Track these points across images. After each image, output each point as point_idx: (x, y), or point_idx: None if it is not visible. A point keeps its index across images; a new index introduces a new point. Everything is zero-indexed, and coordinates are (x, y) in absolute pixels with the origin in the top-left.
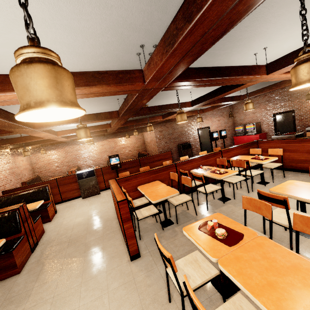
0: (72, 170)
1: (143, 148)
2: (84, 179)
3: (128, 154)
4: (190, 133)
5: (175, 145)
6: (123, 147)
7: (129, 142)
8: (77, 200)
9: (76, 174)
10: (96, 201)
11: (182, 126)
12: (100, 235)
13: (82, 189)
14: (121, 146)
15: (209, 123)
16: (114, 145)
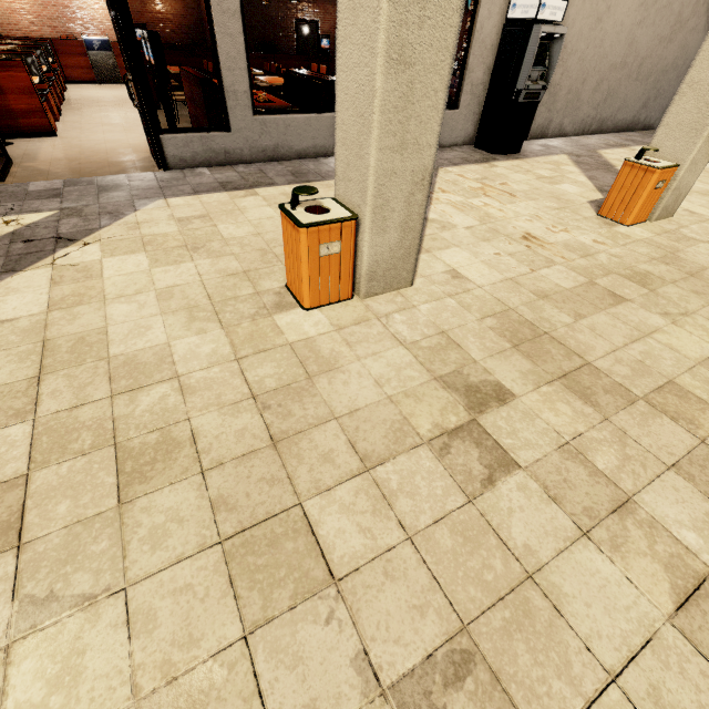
0: (68, 37)
1: (200, 34)
2: (96, 52)
3: (169, 39)
4: (280, 25)
5: (252, 41)
6: (159, 18)
7: (171, 11)
8: (90, 86)
9: (83, 39)
10: (119, 89)
11: (267, 5)
12: (129, 103)
13: (95, 67)
14: (156, 14)
15: (320, 15)
16: (140, 8)
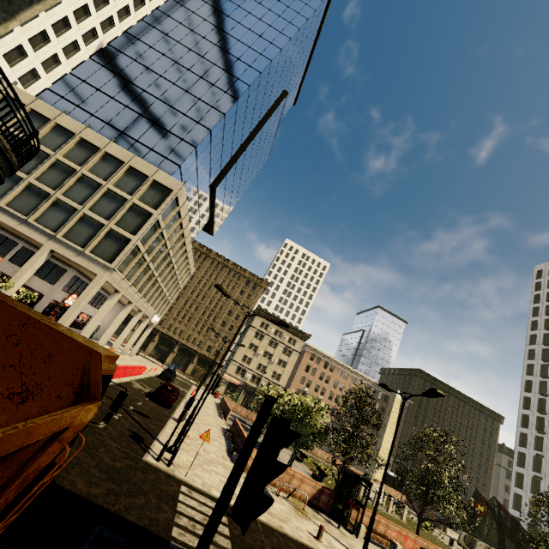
0: None
1: None
2: None
3: None
4: None
5: None
6: None
7: None
8: None
9: None
10: None
11: None
12: None
13: None
14: None
15: None
16: None
